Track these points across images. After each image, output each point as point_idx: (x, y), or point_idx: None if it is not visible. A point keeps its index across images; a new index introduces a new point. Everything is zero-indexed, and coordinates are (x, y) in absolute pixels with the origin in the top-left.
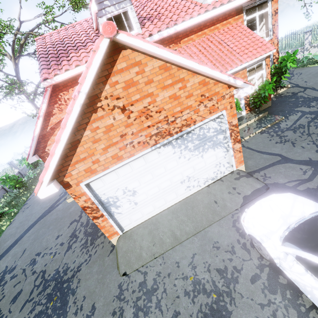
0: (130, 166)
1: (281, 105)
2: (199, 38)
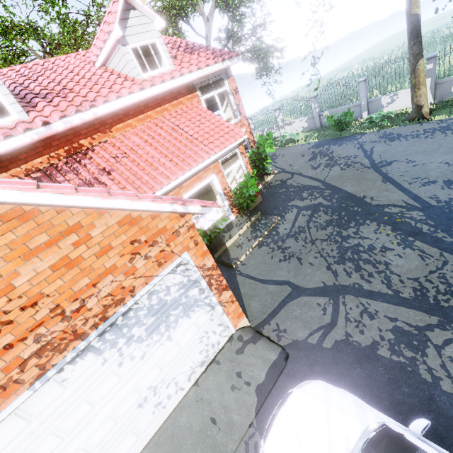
0: None
1: (274, 199)
2: (142, 123)
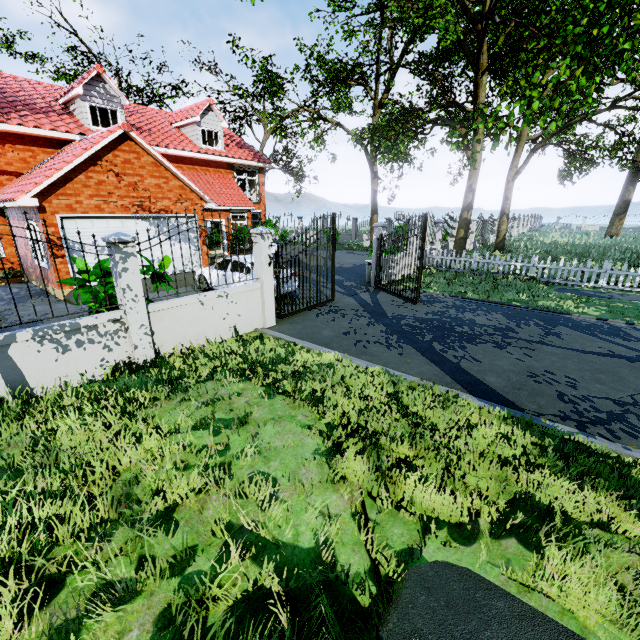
0: (108, 222)
1: None
2: (190, 170)
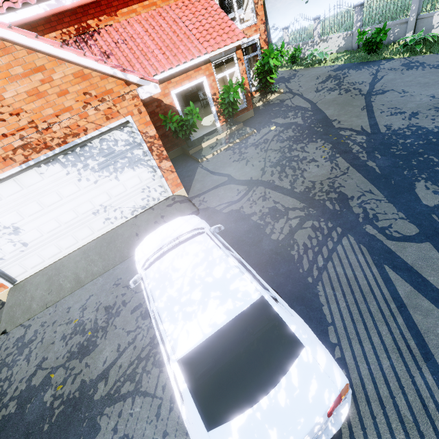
0: None
1: (263, 115)
2: (147, 11)
